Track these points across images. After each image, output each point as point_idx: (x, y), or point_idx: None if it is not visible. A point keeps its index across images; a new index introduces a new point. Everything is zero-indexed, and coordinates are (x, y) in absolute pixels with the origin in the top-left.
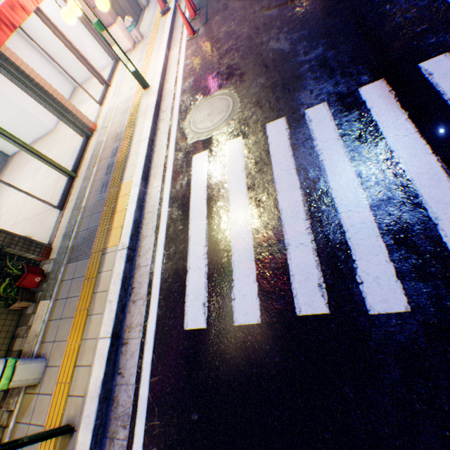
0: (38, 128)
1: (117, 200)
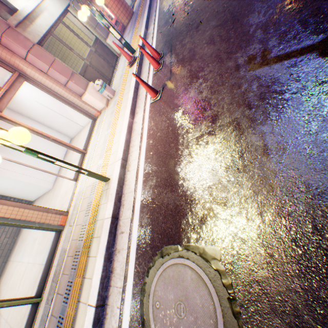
0: (41, 188)
1: None
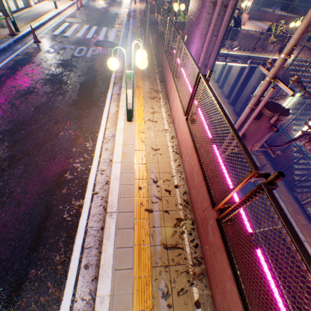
0: None
1: (39, 19)
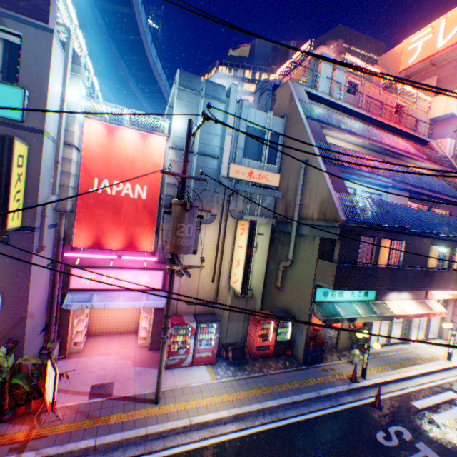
0: None
1: (405, 366)
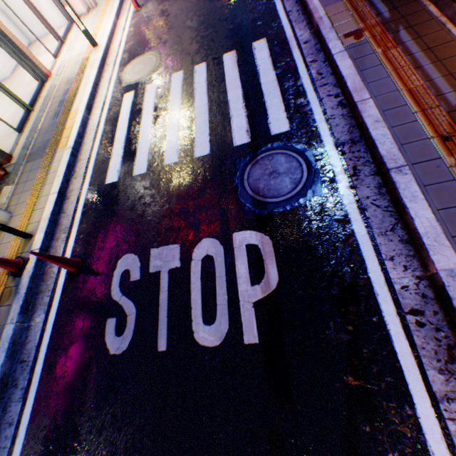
0: None
1: (66, 122)
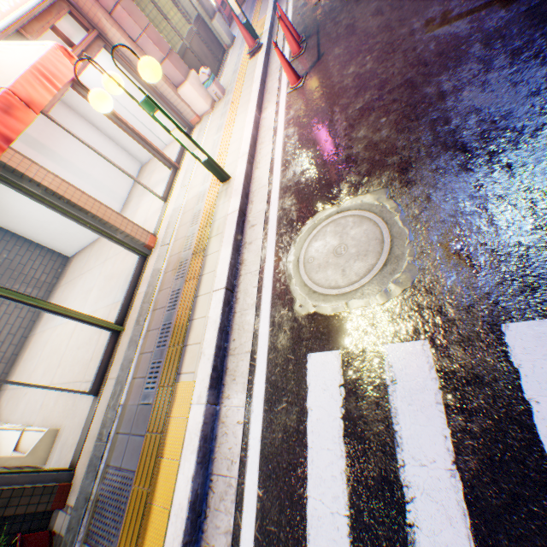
0: None
1: (166, 423)
